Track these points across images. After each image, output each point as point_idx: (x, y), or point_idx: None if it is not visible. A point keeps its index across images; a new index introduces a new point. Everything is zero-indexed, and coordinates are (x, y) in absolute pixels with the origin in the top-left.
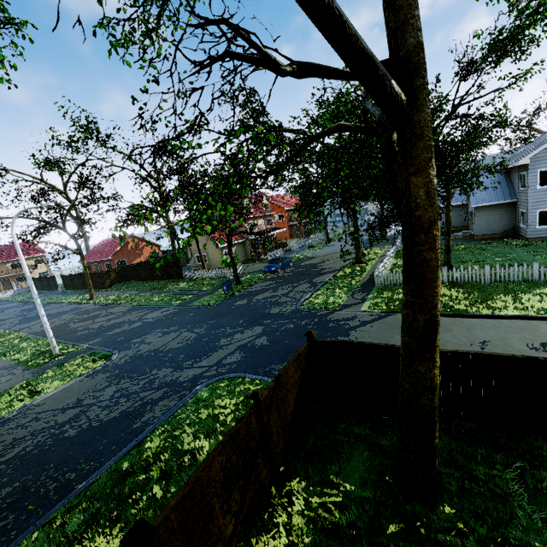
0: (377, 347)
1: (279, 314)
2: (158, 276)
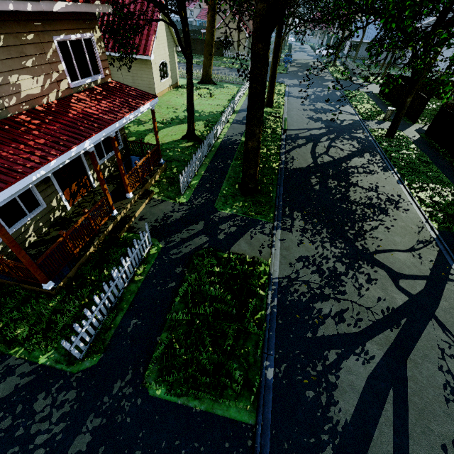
0: (405, 77)
1: (331, 80)
2: (198, 51)
